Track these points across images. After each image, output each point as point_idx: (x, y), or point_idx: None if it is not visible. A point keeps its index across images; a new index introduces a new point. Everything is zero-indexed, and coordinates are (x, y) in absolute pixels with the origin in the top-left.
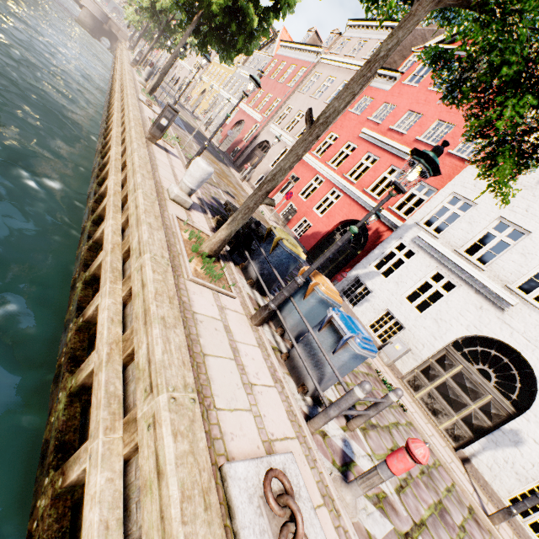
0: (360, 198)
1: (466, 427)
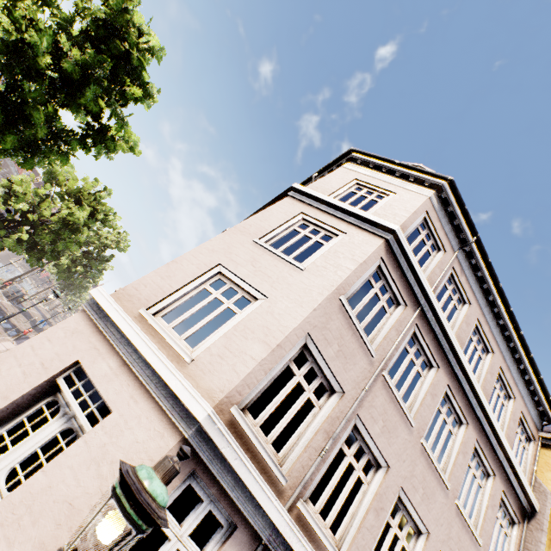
0: None
1: None
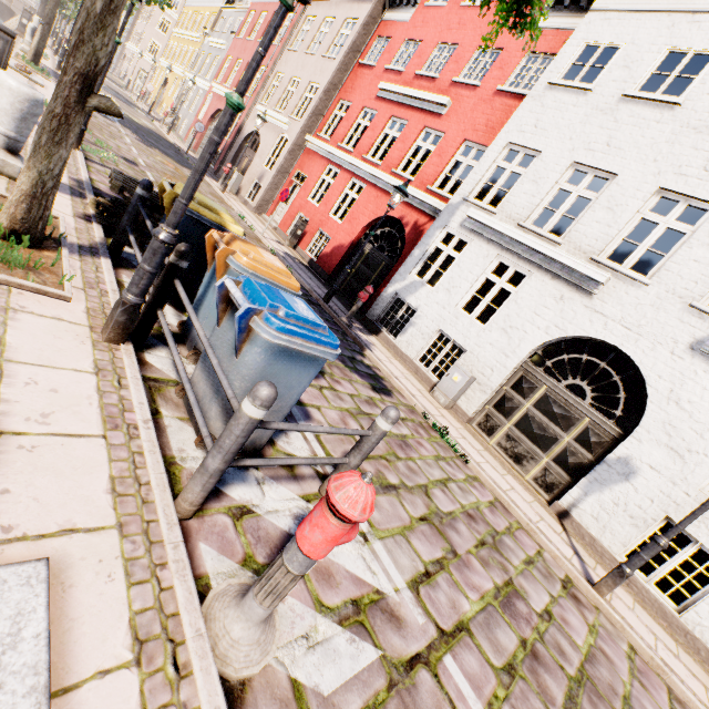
0: (389, 183)
1: (561, 469)
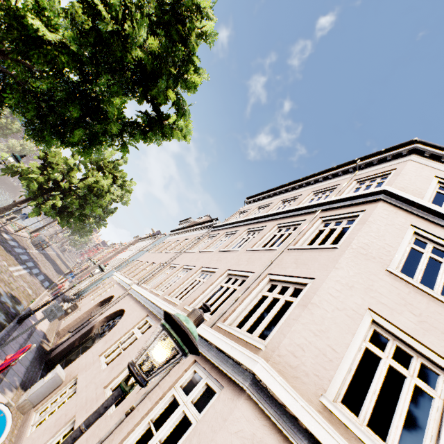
0: None
1: None
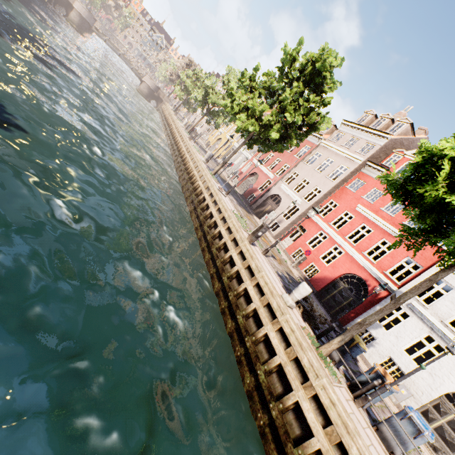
0: (360, 259)
1: None
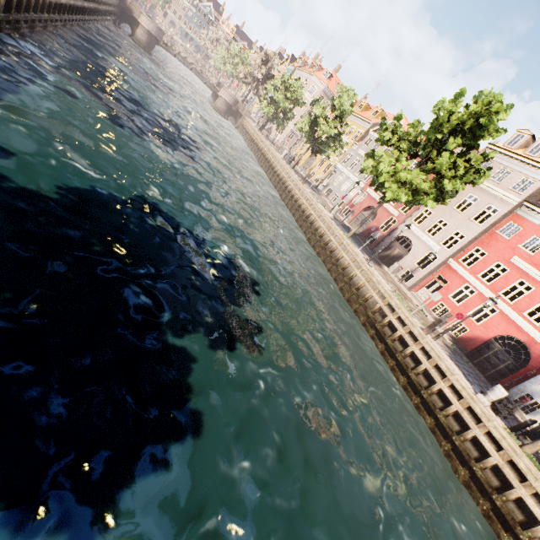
0: (519, 321)
1: None
